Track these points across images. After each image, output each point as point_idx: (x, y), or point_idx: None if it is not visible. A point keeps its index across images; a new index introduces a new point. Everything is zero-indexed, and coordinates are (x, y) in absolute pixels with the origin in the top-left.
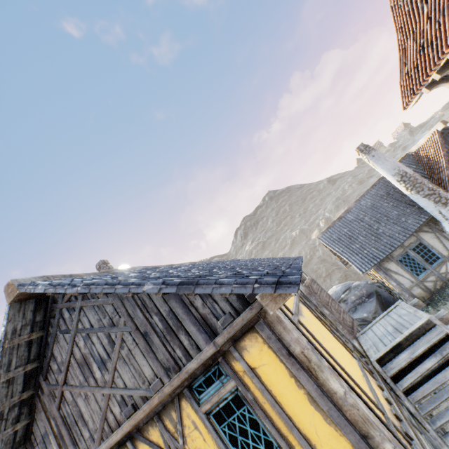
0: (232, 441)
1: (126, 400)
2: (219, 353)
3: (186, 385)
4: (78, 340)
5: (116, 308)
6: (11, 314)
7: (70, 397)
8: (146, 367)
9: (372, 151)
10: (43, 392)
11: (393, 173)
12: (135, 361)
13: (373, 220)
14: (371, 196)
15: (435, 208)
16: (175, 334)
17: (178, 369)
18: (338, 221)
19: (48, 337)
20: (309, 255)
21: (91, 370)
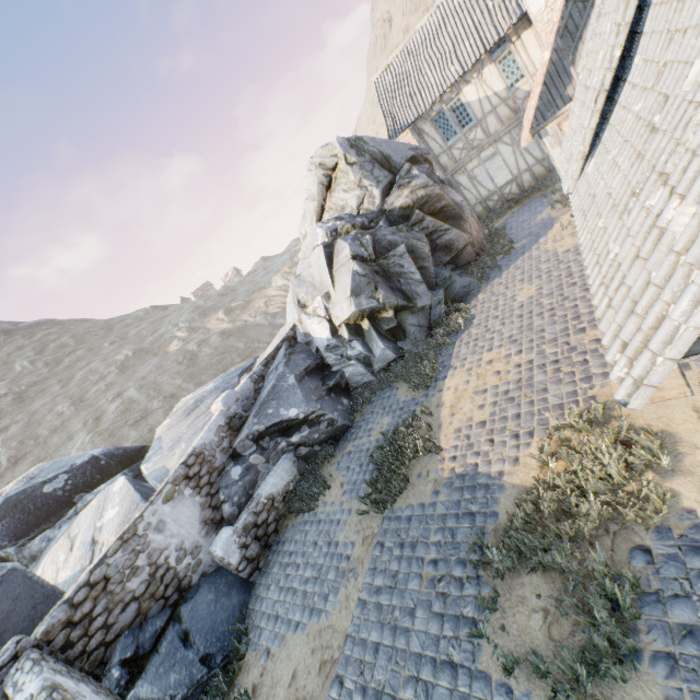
0: None
1: None
2: None
3: None
4: None
5: None
6: None
7: None
8: None
9: None
10: None
11: None
12: None
13: None
14: None
15: None
16: None
17: None
18: None
19: None
20: (188, 358)
21: None
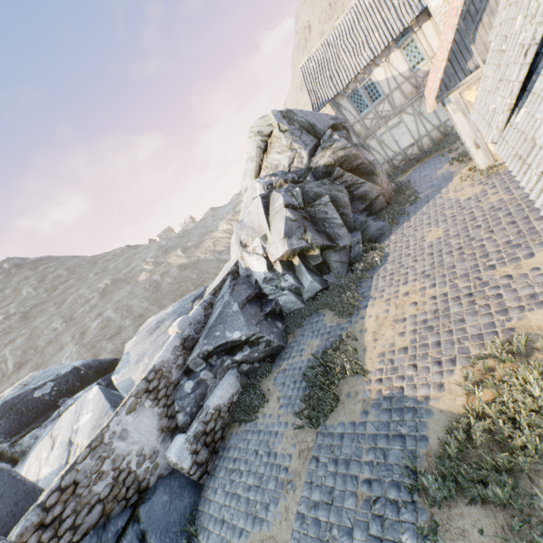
0: None
1: None
2: None
3: None
4: None
5: None
6: None
7: None
8: None
9: None
10: None
11: None
12: None
13: None
14: None
15: None
16: None
17: None
18: None
19: None
20: (153, 286)
21: None
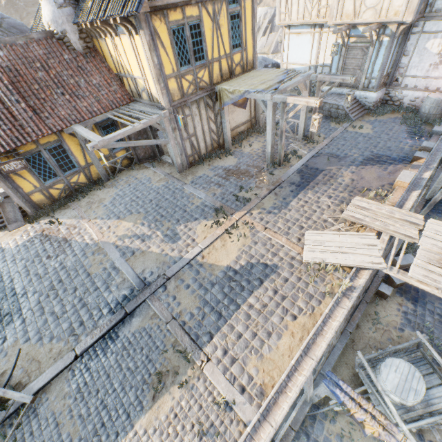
0: (232, 29)
1: None
2: None
3: None
4: None
5: None
6: None
7: None
8: None
9: None
10: None
11: None
12: None
13: None
14: None
15: None
16: None
17: None
18: None
19: None
20: None
21: None
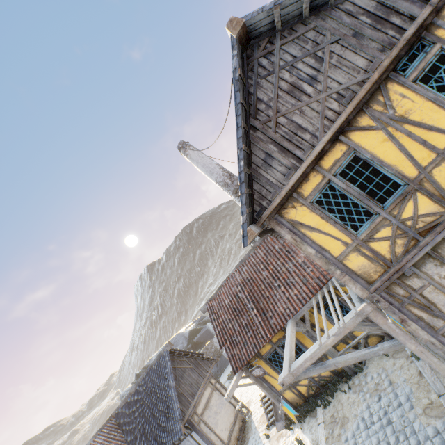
0: (439, 90)
1: (343, 94)
2: (423, 29)
3: (392, 68)
4: (283, 75)
5: (317, 31)
6: (237, 48)
7: (284, 120)
8: (359, 61)
9: None
10: (254, 131)
11: None
12: (346, 62)
13: None
14: None
15: None
16: (385, 21)
17: (394, 43)
18: None
19: (249, 89)
20: None
21: (301, 90)
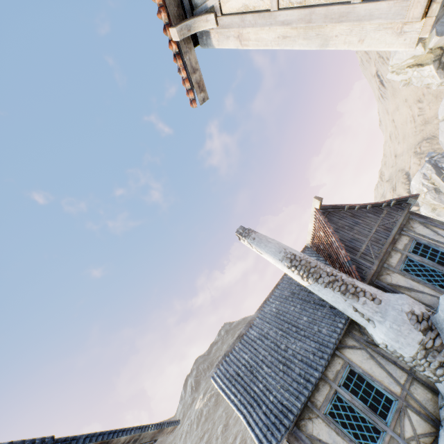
0: None
1: None
2: None
3: None
4: None
5: None
6: None
7: None
8: None
9: (252, 233)
10: None
11: (280, 257)
12: None
13: (280, 334)
14: (276, 299)
15: (346, 302)
16: None
17: None
18: (238, 341)
19: None
20: None
21: None
